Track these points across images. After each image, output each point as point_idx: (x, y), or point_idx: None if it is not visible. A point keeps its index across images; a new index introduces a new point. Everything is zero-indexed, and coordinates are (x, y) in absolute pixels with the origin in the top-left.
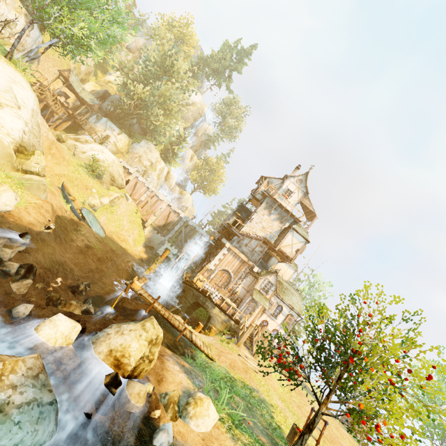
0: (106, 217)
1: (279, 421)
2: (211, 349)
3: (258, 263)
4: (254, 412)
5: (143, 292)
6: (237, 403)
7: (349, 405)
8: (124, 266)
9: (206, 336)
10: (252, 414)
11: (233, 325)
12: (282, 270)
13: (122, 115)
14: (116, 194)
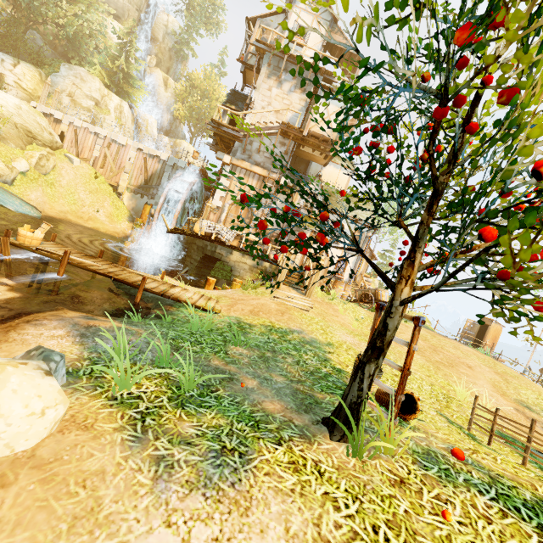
0: (42, 193)
1: (341, 362)
2: (220, 301)
3: (287, 172)
4: (277, 363)
5: (56, 249)
6: (233, 358)
7: (468, 321)
8: (98, 250)
9: (221, 290)
10: (269, 366)
11: (268, 268)
12: (332, 177)
13: (4, 29)
14: (39, 153)
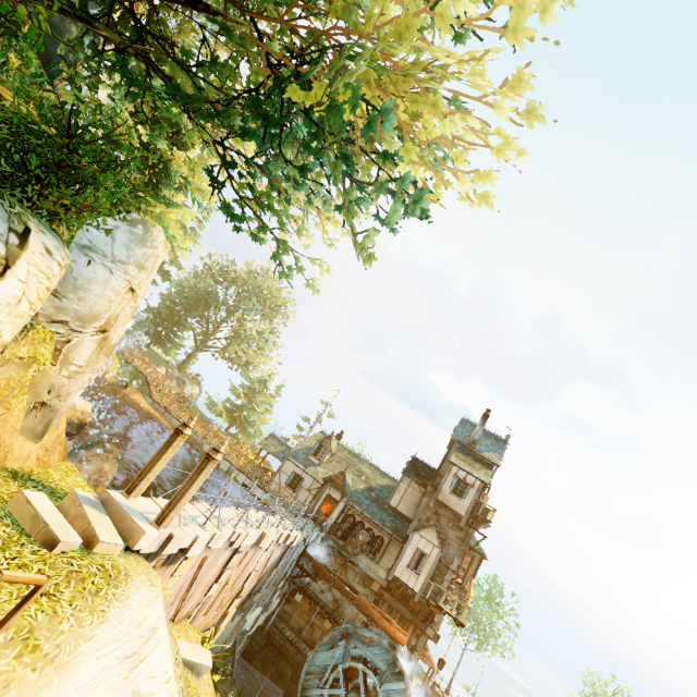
0: None
1: None
2: None
3: None
4: None
5: None
6: None
7: None
8: None
9: None
10: None
11: None
12: None
13: None
14: None
